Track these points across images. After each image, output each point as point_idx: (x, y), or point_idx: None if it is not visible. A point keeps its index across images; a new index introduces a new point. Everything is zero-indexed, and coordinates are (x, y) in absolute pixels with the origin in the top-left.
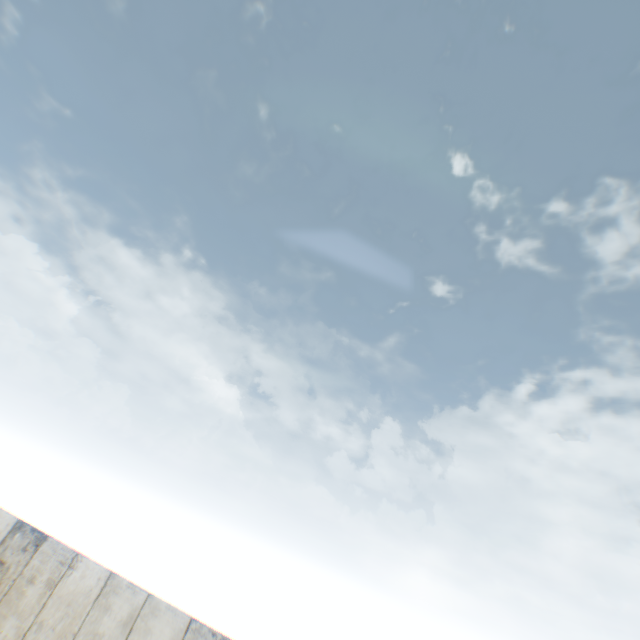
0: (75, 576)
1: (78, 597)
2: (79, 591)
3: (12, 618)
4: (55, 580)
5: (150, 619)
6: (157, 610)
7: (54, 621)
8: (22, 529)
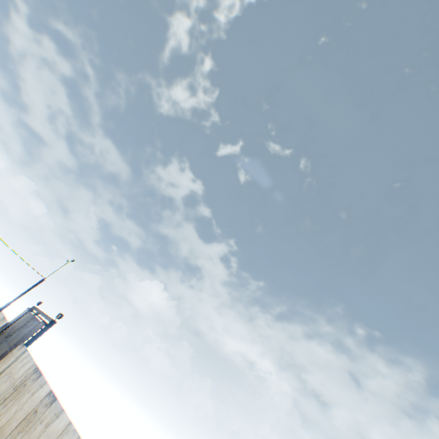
0: (57, 421)
1: (53, 433)
2: (55, 430)
3: None
4: (49, 422)
5: None
6: None
7: None
8: (50, 394)
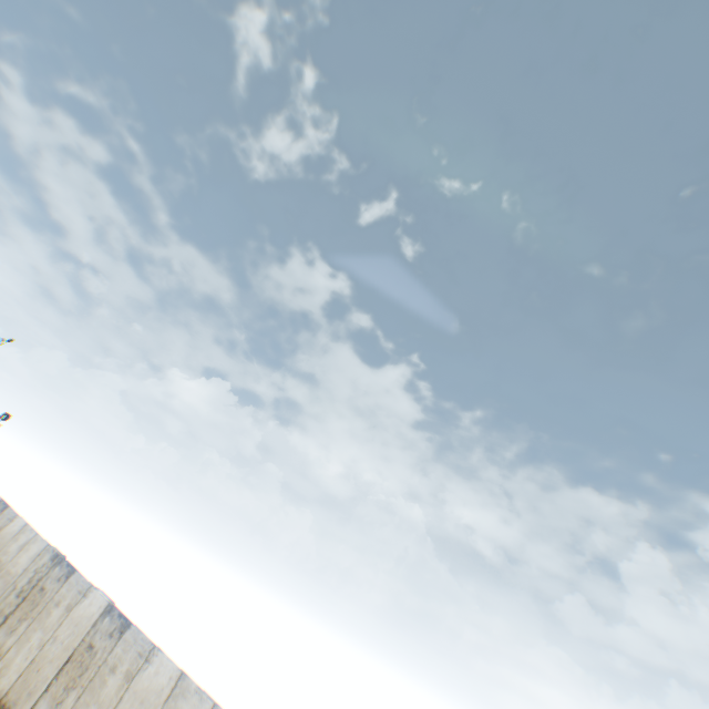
0: (12, 525)
1: (9, 535)
2: (11, 532)
3: None
4: (3, 527)
5: (33, 545)
6: (38, 541)
7: None
8: (1, 503)
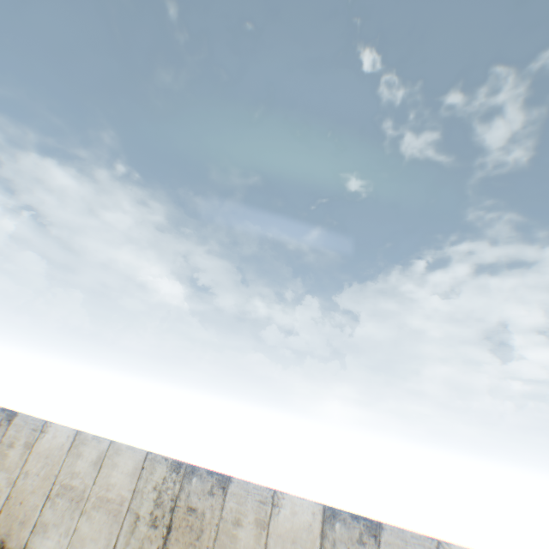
0: (48, 438)
1: (54, 451)
2: (54, 447)
3: (1, 473)
4: (31, 443)
5: (115, 457)
6: (120, 451)
7: (37, 470)
8: None
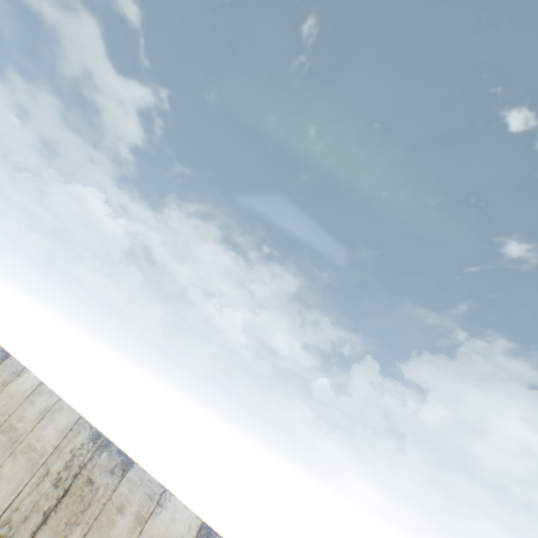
0: (20, 381)
1: (18, 394)
2: (20, 391)
3: None
4: (8, 382)
5: (56, 413)
6: (62, 409)
7: (1, 406)
8: None
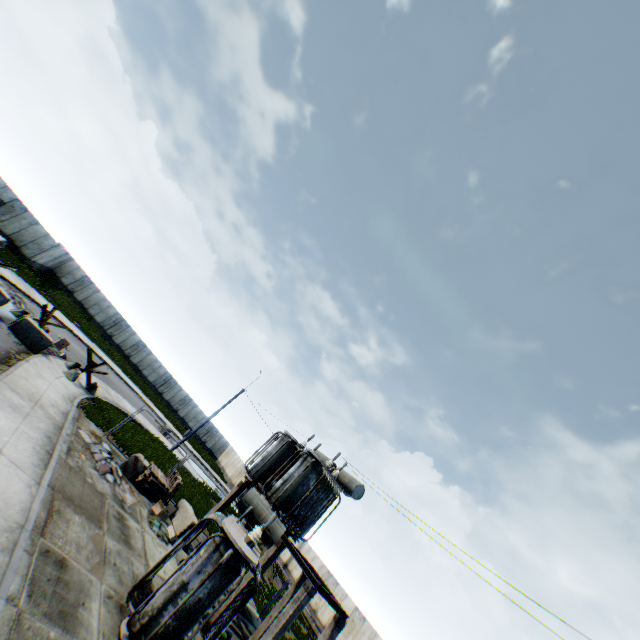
0: (377, 639)
1: None
2: None
3: None
4: (371, 636)
5: None
6: None
7: None
8: (358, 609)
